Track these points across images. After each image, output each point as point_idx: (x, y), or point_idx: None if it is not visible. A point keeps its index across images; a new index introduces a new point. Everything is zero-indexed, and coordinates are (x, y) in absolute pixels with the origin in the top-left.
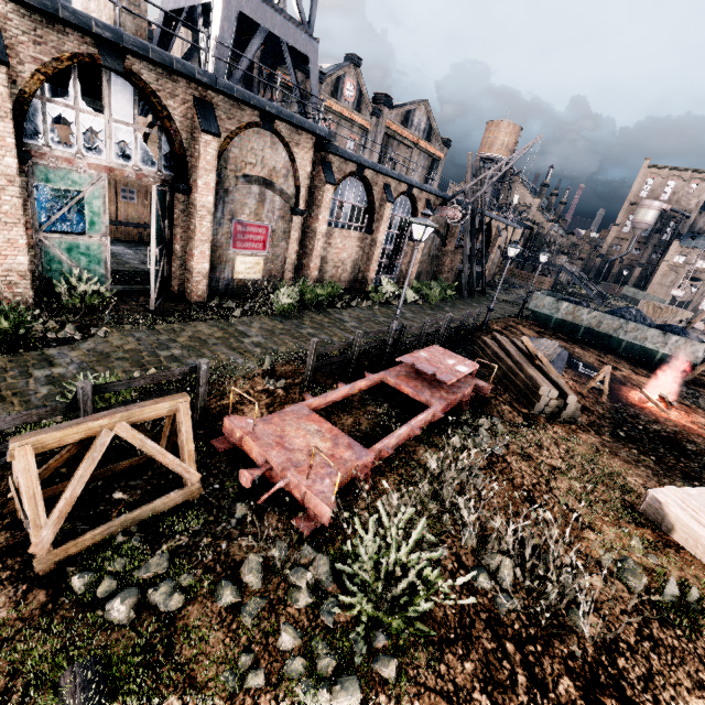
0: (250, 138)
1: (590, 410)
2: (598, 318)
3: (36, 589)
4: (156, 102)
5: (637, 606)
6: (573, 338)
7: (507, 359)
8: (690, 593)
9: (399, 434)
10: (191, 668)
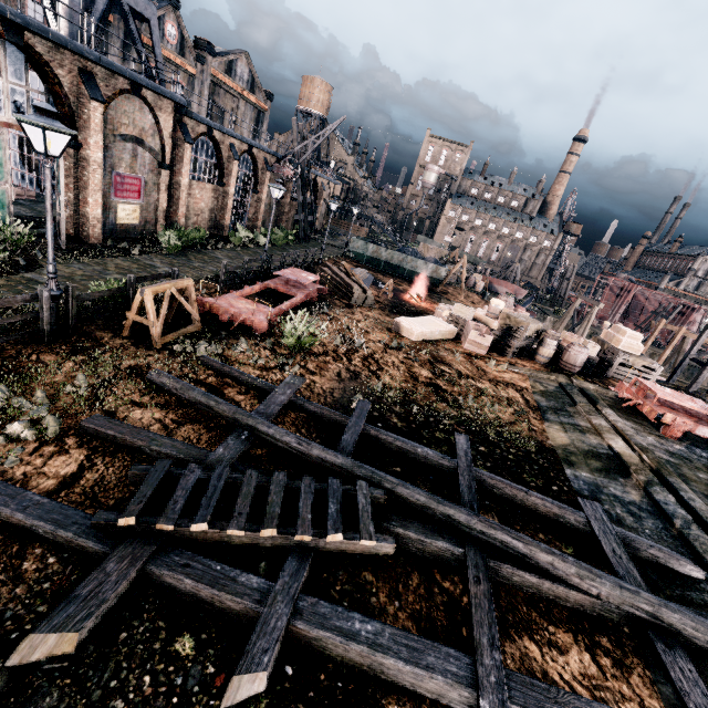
0: (123, 102)
1: (382, 303)
2: (391, 255)
3: (161, 351)
4: (49, 71)
5: (384, 347)
6: (378, 270)
7: (336, 277)
8: (402, 343)
9: (286, 304)
10: (238, 361)
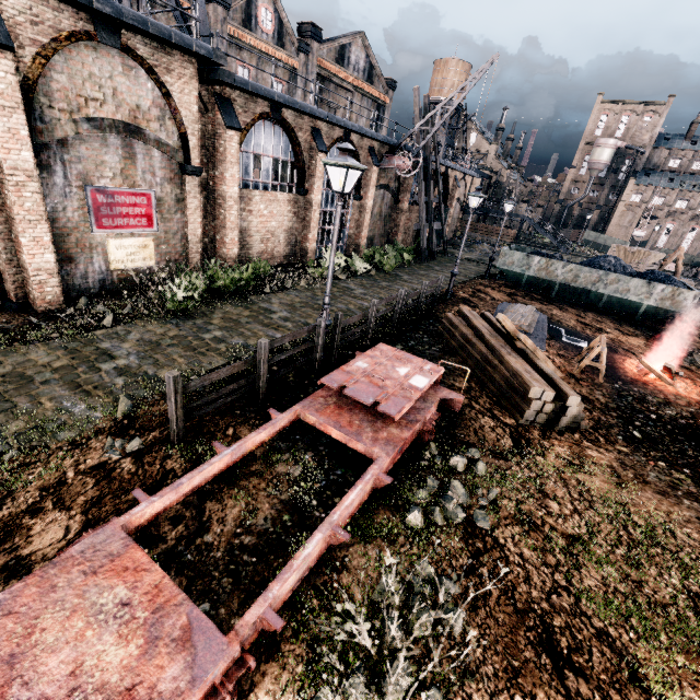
0: (83, 58)
1: (590, 400)
2: (574, 272)
3: None
4: None
5: None
6: (547, 297)
7: (480, 344)
8: None
9: (304, 560)
10: None
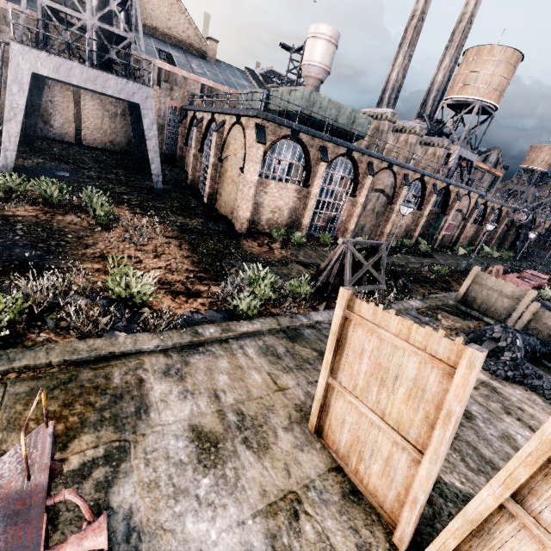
0: (462, 198)
1: None
2: None
3: None
4: (449, 194)
5: None
6: None
7: None
8: None
9: (534, 284)
10: None
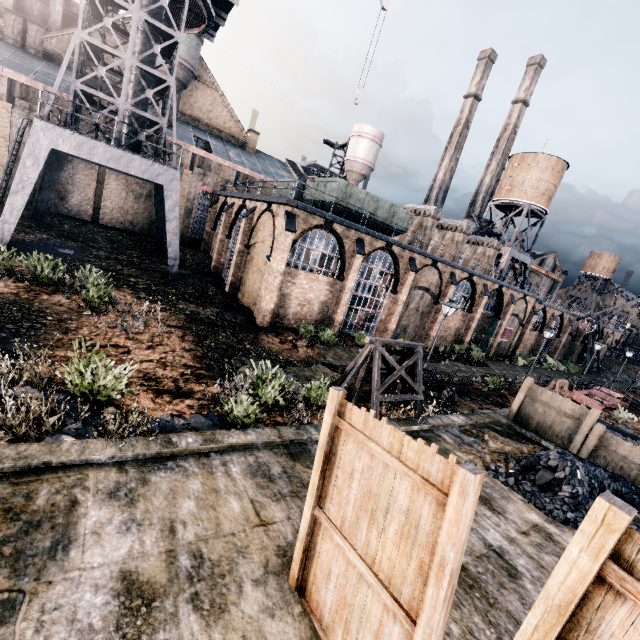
0: (518, 302)
1: None
2: None
3: None
4: (503, 296)
5: None
6: None
7: (632, 400)
8: None
9: (606, 403)
10: None
